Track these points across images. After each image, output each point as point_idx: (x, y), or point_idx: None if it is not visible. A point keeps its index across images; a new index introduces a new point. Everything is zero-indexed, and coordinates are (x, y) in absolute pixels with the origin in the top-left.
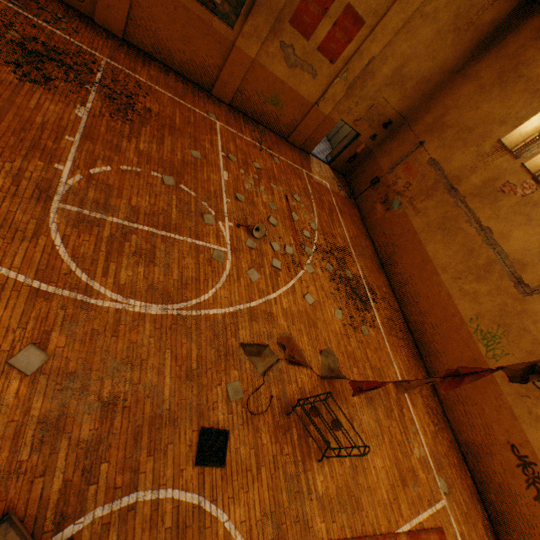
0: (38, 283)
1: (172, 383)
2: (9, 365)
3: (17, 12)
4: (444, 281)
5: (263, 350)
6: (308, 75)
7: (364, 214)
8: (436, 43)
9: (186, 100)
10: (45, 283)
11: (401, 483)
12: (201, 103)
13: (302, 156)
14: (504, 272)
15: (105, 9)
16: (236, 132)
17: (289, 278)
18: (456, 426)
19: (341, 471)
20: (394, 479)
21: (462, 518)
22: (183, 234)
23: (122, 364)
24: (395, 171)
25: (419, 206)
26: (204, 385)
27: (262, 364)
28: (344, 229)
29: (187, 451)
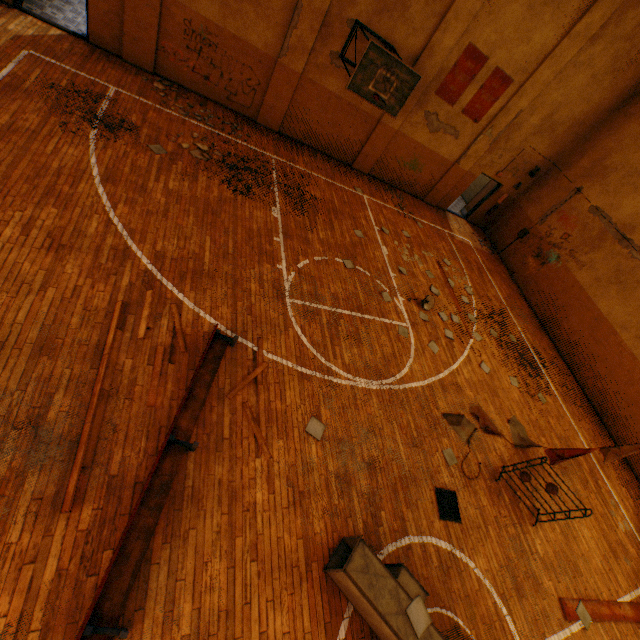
0: (299, 367)
1: (404, 449)
2: (306, 433)
3: (211, 132)
4: (624, 341)
5: (461, 420)
6: (450, 137)
7: (512, 270)
8: (591, 87)
9: (335, 180)
10: (304, 367)
11: (612, 554)
12: (346, 179)
13: (439, 214)
14: None
15: (268, 111)
16: (380, 202)
17: (462, 347)
18: None
19: (553, 536)
20: (604, 550)
21: None
22: (372, 314)
23: (368, 432)
24: (547, 221)
25: (583, 259)
26: (426, 451)
27: (463, 432)
28: (496, 289)
29: (431, 507)
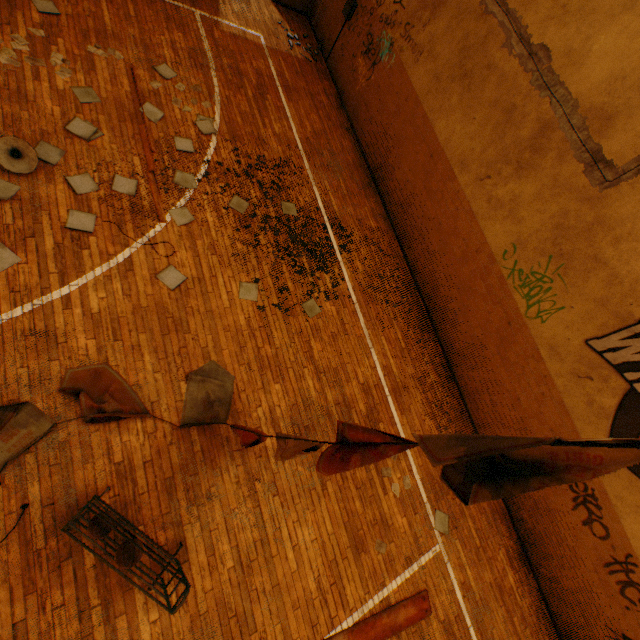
0: None
1: None
2: None
3: None
4: (463, 188)
5: (11, 417)
6: None
7: (341, 88)
8: None
9: None
10: None
11: (353, 551)
12: None
13: None
14: (569, 144)
15: None
16: None
17: (119, 245)
18: (481, 423)
19: (210, 583)
20: (338, 550)
21: (470, 558)
22: None
23: None
24: None
25: (422, 38)
26: None
27: (5, 446)
28: (292, 123)
29: None
